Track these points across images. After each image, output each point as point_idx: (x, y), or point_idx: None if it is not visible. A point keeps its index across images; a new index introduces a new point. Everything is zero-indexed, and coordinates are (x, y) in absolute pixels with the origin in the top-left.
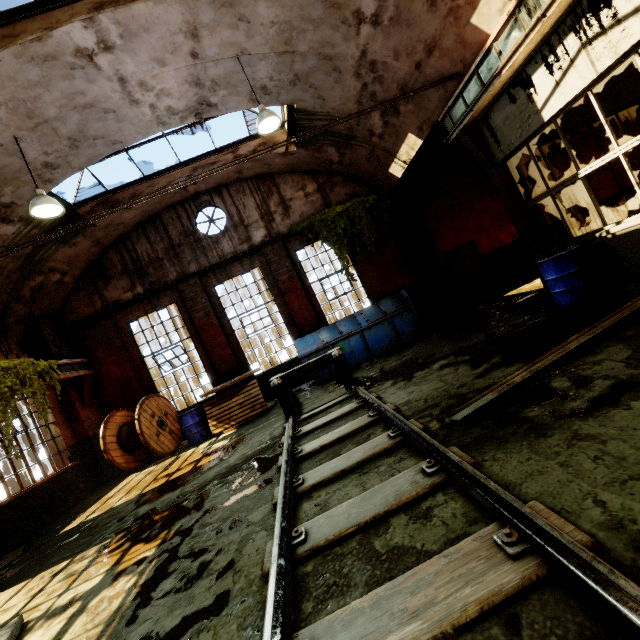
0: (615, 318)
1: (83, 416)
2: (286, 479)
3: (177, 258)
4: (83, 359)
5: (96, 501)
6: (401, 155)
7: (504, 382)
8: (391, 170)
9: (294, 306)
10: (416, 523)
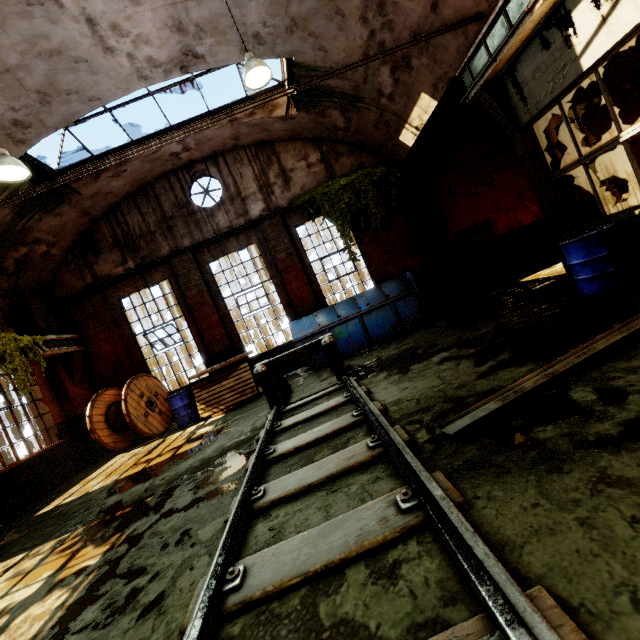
0: None
1: (72, 393)
2: (244, 490)
3: (170, 232)
4: (73, 335)
5: (79, 482)
6: (413, 120)
7: (511, 387)
8: (402, 138)
9: (292, 286)
10: (376, 584)
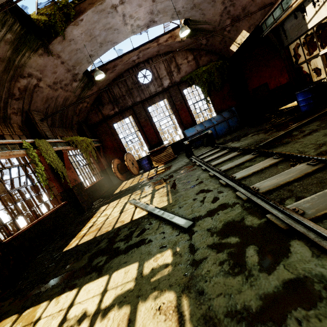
0: (320, 113)
1: (102, 161)
2: (206, 164)
3: (131, 95)
4: (97, 139)
5: (117, 188)
6: (237, 40)
7: (277, 135)
8: (231, 48)
9: (182, 116)
10: (252, 162)
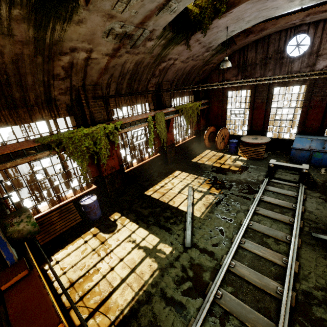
0: None
1: (201, 122)
2: (254, 206)
3: (264, 66)
4: (207, 100)
5: (198, 154)
6: None
7: None
8: None
9: (310, 116)
10: (274, 243)
